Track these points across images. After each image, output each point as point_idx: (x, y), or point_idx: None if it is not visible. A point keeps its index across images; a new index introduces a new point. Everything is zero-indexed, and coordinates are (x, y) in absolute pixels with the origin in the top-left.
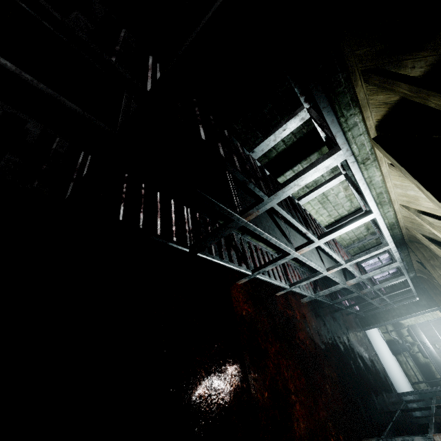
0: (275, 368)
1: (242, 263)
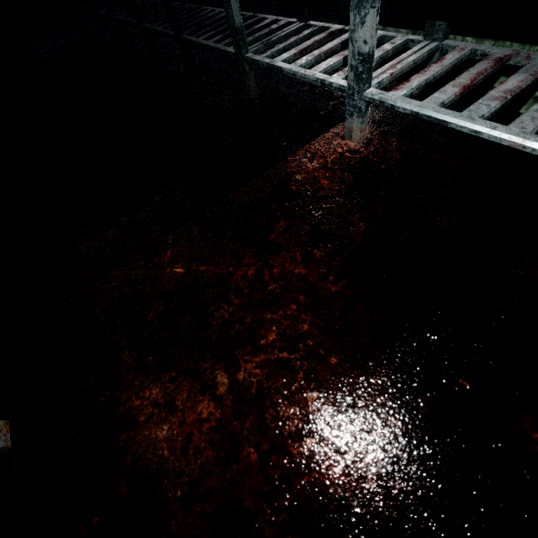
0: (251, 286)
1: (340, 72)
